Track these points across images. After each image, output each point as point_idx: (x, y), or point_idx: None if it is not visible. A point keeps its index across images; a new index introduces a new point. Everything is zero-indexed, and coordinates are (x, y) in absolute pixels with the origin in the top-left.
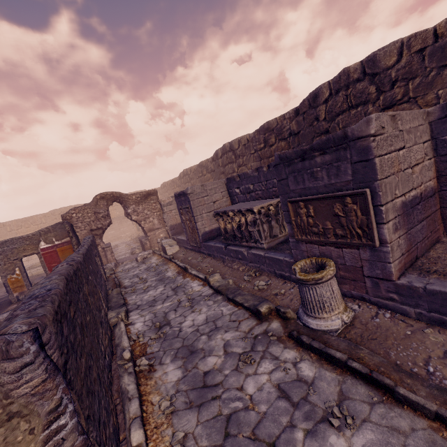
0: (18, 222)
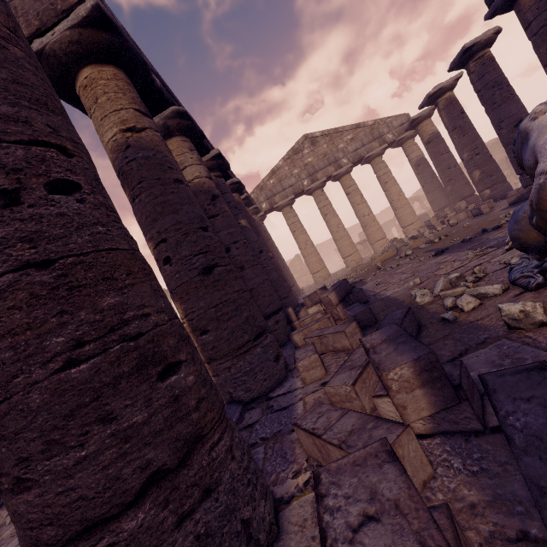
0: (329, 241)
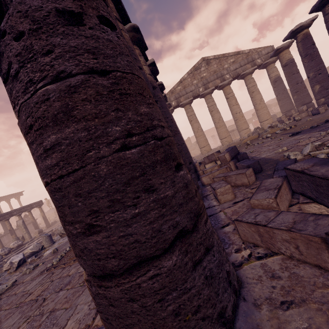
0: (207, 131)
